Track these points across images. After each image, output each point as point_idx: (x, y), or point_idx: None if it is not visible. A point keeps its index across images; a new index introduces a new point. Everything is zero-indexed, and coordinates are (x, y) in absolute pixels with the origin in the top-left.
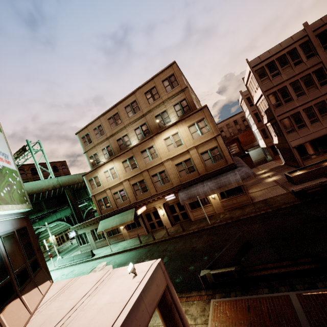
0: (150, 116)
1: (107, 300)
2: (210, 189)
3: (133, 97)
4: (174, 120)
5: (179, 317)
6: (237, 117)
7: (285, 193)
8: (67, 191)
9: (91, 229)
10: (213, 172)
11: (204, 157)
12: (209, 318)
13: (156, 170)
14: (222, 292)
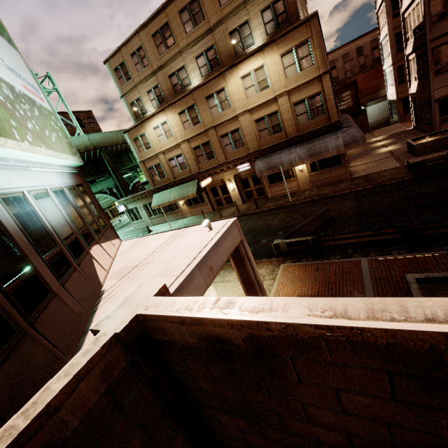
0: (221, 33)
1: (186, 245)
2: (299, 158)
3: None
4: (260, 42)
5: (250, 267)
6: (365, 41)
7: (397, 167)
8: (105, 155)
9: (144, 204)
10: (307, 134)
11: (297, 109)
12: (277, 276)
13: (226, 128)
14: (293, 258)
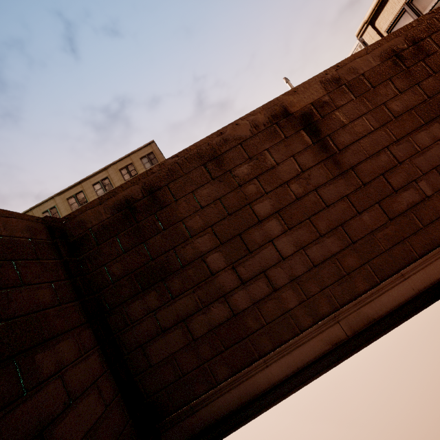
0: None
1: None
2: None
3: (105, 174)
4: None
5: None
6: None
7: None
8: None
9: None
10: None
11: None
12: None
13: None
14: None
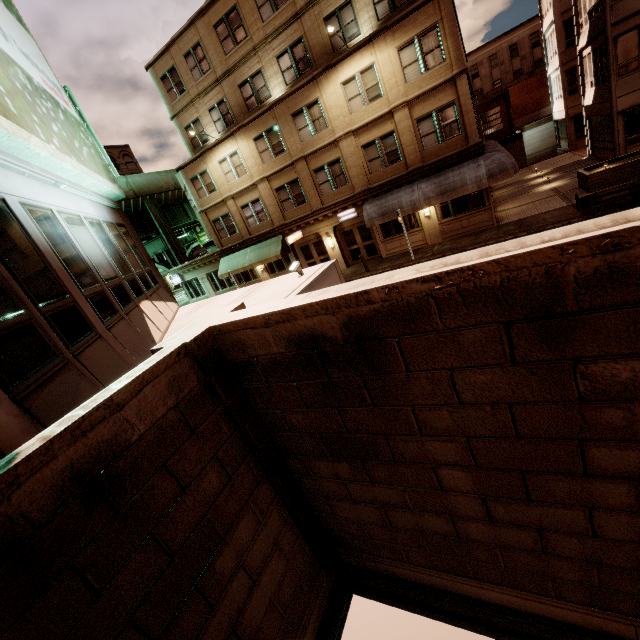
0: (312, 19)
1: (269, 294)
2: (424, 198)
3: None
4: (369, 32)
5: None
6: (522, 35)
7: (563, 207)
8: (150, 206)
9: (207, 273)
10: (435, 163)
11: (422, 128)
12: None
13: (322, 158)
14: None
